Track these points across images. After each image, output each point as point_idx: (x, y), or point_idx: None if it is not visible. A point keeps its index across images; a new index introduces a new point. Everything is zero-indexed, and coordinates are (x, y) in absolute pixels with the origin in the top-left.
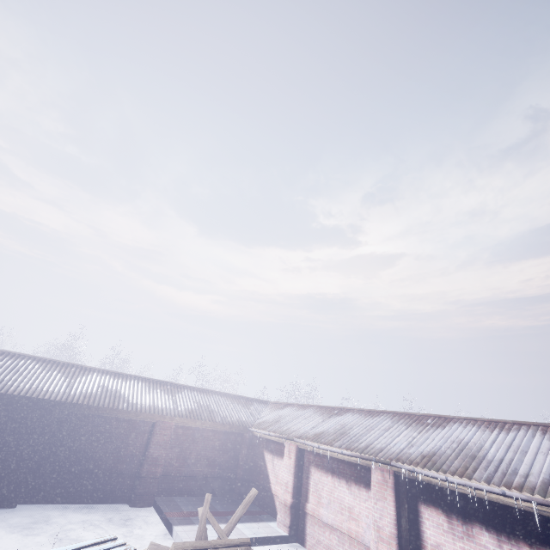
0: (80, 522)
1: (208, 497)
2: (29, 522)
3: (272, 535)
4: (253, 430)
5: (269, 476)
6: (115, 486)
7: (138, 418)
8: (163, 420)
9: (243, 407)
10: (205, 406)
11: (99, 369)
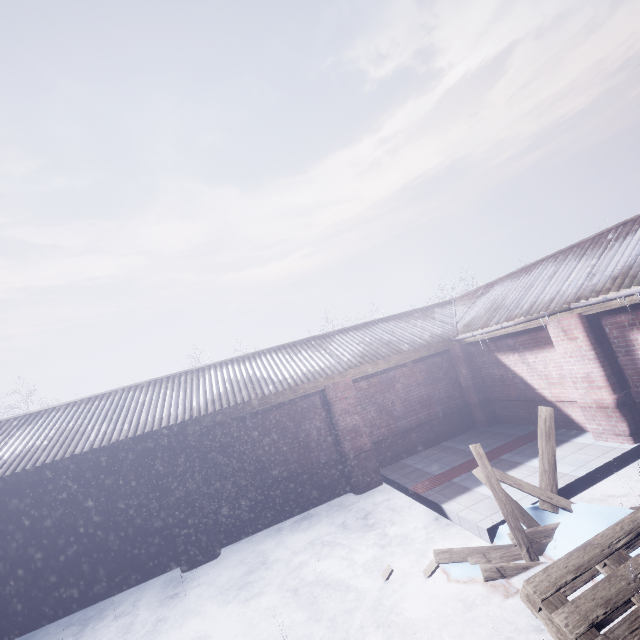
0: (307, 546)
1: (476, 450)
2: (243, 572)
3: (613, 458)
4: (463, 337)
5: (528, 382)
6: (323, 481)
7: (298, 394)
8: (333, 382)
9: (425, 320)
10: (375, 341)
11: (214, 364)
